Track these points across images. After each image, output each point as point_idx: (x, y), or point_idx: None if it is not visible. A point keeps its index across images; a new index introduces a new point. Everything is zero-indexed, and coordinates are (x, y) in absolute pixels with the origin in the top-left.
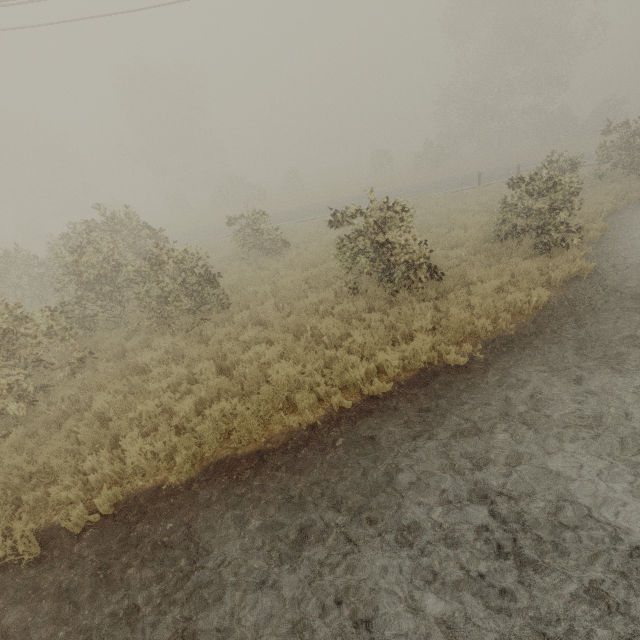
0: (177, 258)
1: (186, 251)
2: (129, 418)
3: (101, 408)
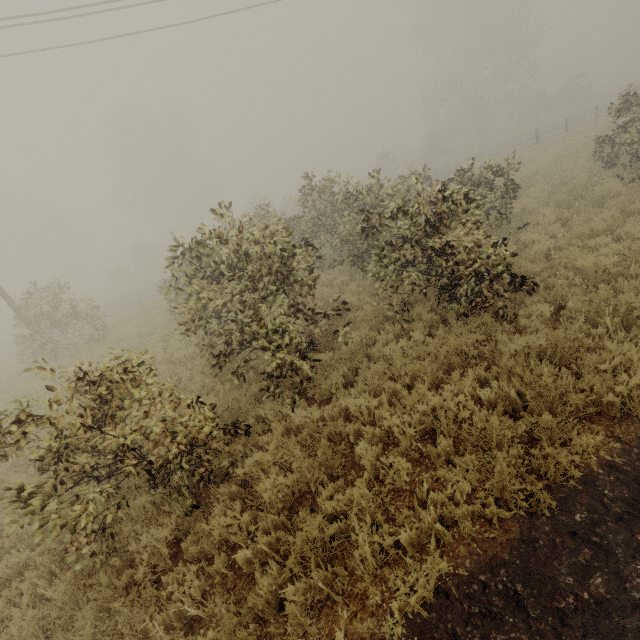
0: (499, 166)
1: (507, 157)
2: (638, 267)
3: (601, 267)
